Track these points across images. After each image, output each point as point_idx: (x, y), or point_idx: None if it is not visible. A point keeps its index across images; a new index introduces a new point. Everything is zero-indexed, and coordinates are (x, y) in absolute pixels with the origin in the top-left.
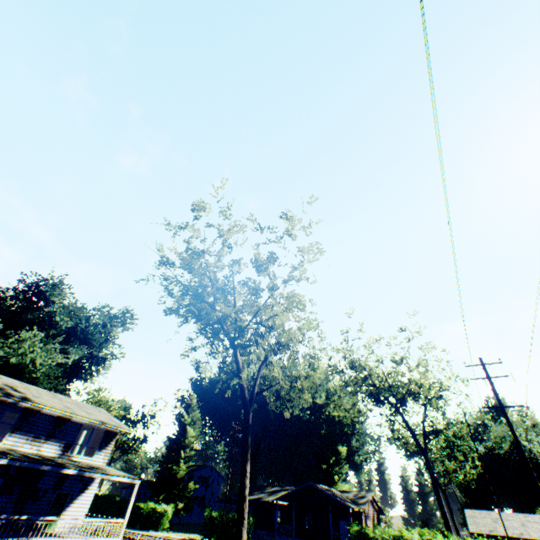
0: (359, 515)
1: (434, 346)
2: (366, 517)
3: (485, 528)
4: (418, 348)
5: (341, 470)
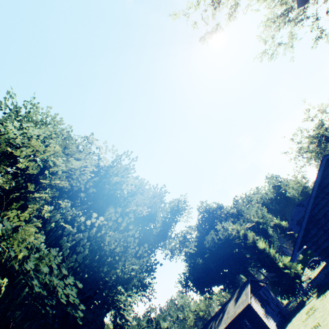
0: None
1: None
2: None
3: None
4: None
5: None
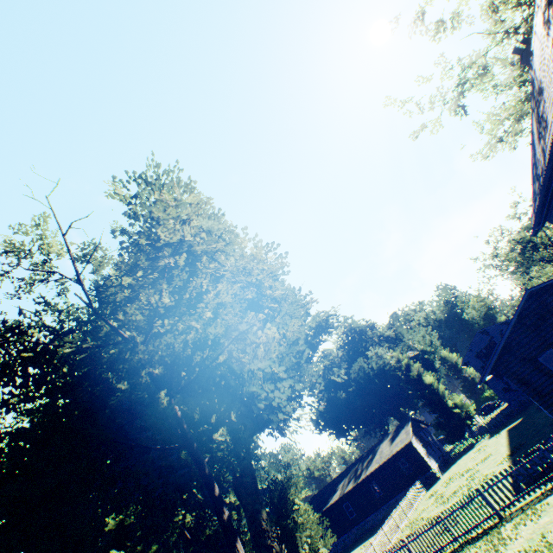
0: None
1: None
2: None
3: None
4: None
5: None
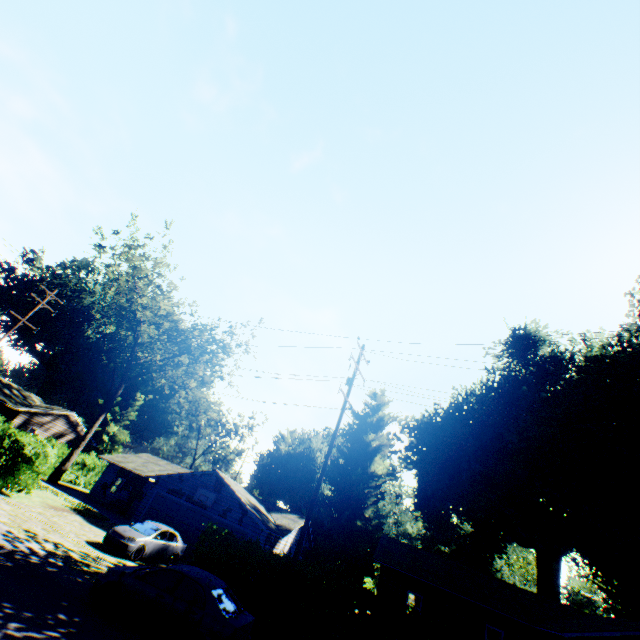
0: (17, 415)
1: (167, 264)
2: (34, 424)
3: (120, 459)
4: (155, 262)
5: (125, 414)
